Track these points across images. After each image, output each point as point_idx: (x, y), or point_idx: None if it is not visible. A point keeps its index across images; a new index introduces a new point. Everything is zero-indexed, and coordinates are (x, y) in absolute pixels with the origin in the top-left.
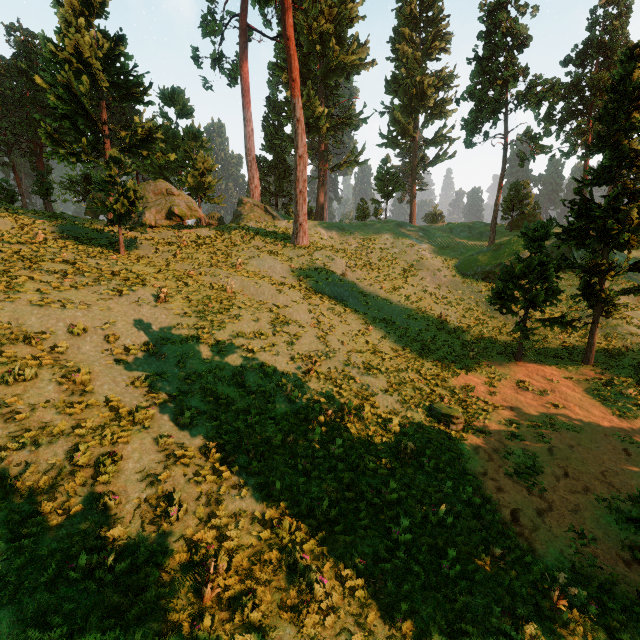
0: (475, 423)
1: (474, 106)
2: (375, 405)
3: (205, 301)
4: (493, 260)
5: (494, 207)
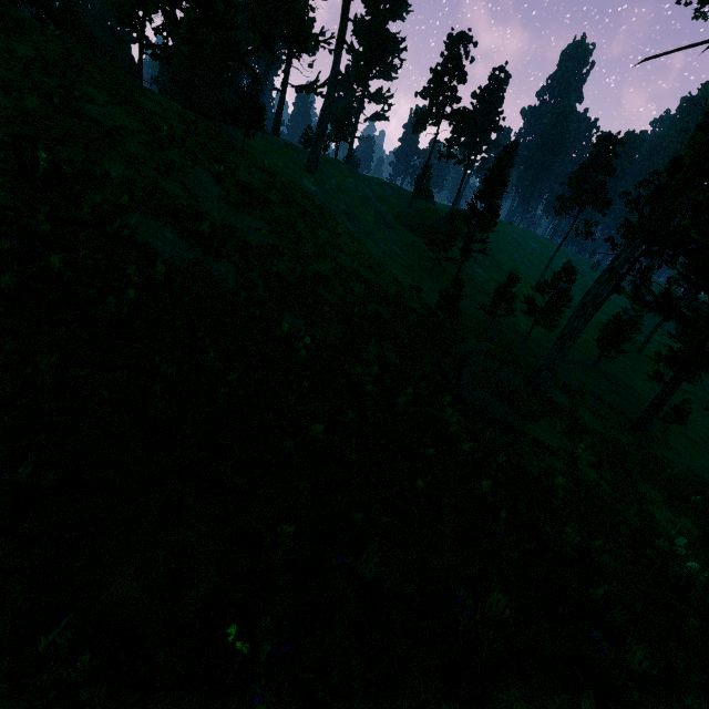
0: (424, 294)
1: (428, 108)
2: (396, 279)
3: (321, 209)
4: (417, 220)
5: (418, 182)
